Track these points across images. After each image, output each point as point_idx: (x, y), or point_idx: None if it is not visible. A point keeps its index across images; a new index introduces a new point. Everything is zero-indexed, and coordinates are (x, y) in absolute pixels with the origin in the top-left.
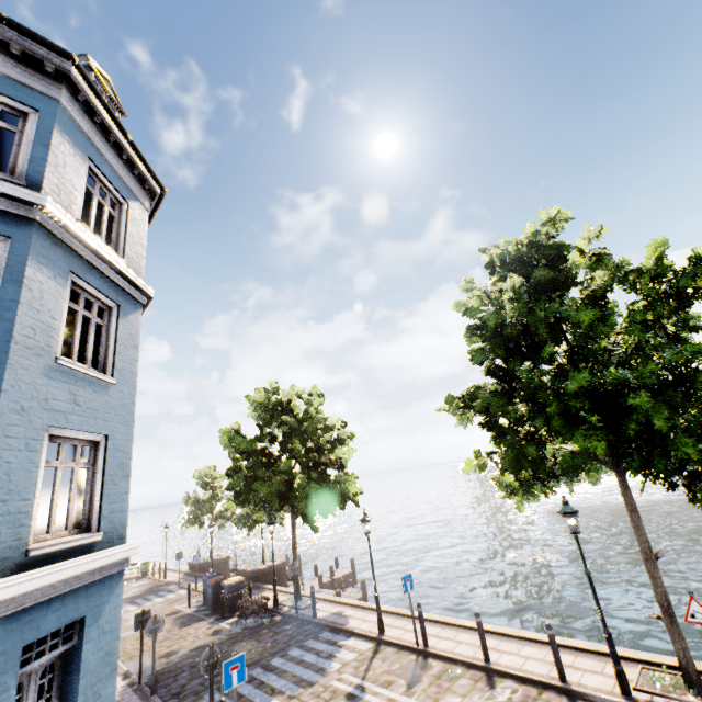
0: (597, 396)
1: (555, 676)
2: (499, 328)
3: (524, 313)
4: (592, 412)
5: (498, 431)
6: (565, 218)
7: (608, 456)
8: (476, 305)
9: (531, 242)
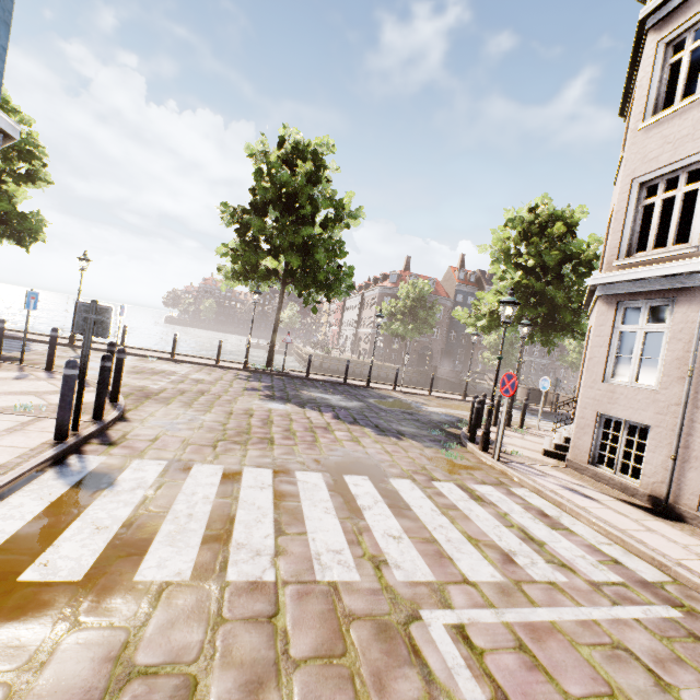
0: (304, 244)
1: (213, 364)
2: (283, 184)
3: (302, 185)
4: (298, 250)
5: (245, 239)
6: (333, 151)
7: (288, 274)
8: (273, 160)
9: (315, 149)
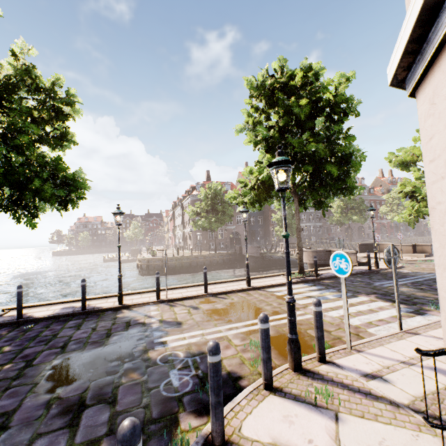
0: None
1: None
2: None
3: None
4: None
5: None
6: None
7: None
8: None
9: None
